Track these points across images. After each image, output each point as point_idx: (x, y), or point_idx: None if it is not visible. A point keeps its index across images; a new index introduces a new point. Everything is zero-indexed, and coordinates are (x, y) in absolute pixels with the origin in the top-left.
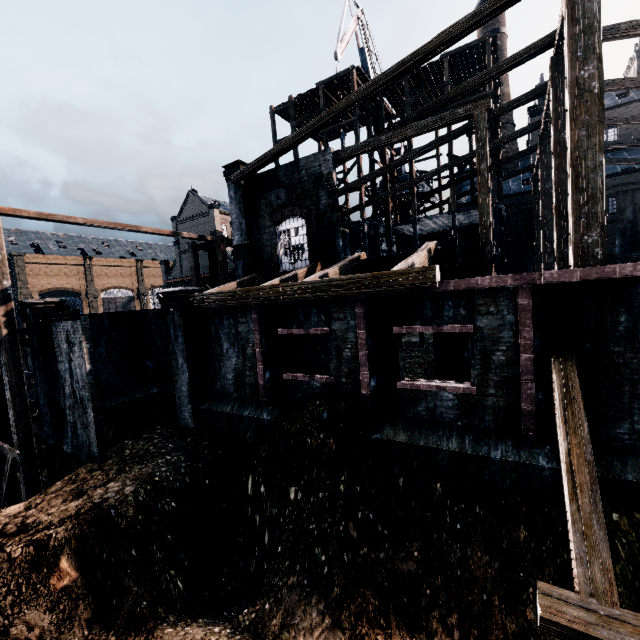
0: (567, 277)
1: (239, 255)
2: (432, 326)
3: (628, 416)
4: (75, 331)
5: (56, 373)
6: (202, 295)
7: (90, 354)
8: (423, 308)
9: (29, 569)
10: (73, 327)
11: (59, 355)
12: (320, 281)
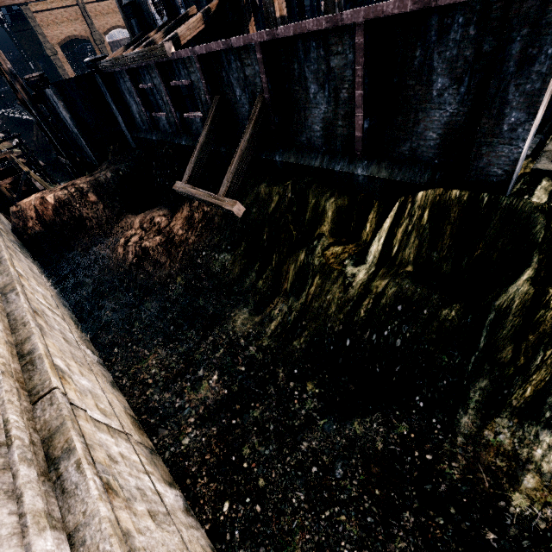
0: (202, 51)
1: (129, 14)
2: (180, 81)
3: (239, 125)
4: (53, 95)
5: (62, 120)
6: (102, 63)
7: (66, 108)
8: (175, 70)
9: (78, 195)
10: (51, 93)
11: (57, 110)
12: (135, 53)
